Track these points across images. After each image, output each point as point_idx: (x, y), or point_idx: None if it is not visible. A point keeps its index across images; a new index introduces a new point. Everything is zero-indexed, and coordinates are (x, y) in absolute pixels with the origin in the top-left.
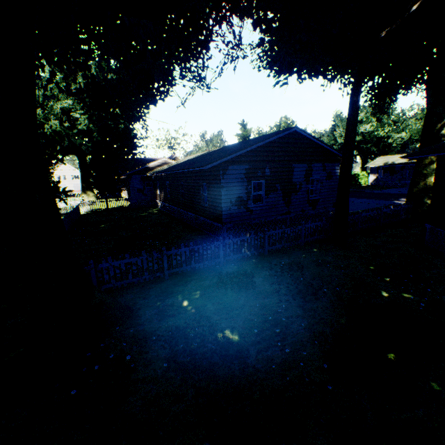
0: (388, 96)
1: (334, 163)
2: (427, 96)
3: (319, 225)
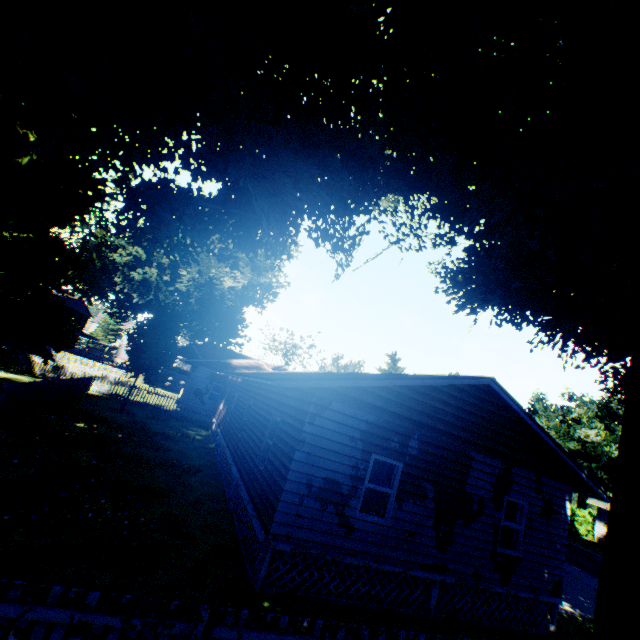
0: None
1: (561, 483)
2: None
3: None
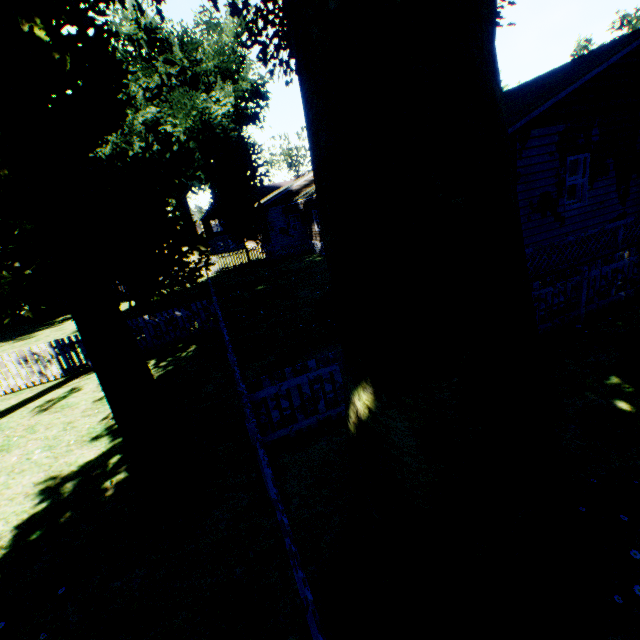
0: None
1: None
2: None
3: None
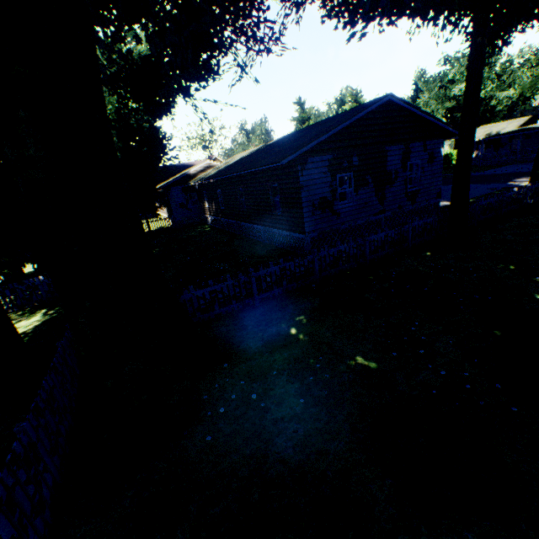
0: (499, 38)
1: (438, 140)
2: None
3: (428, 222)
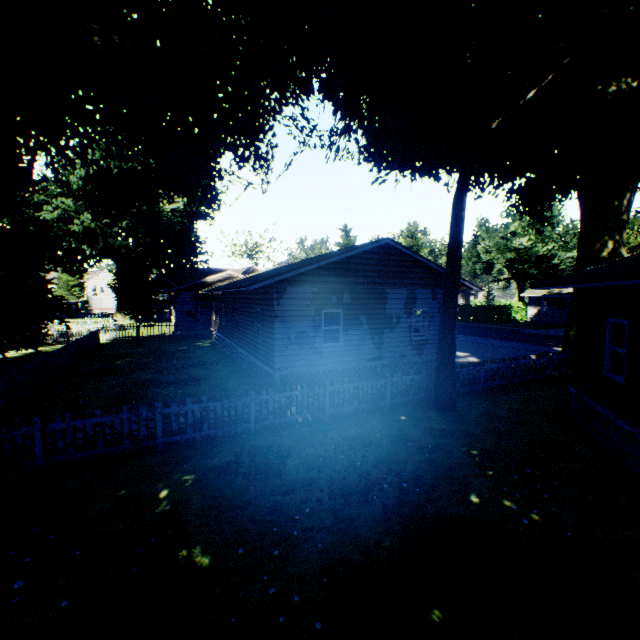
0: (538, 203)
1: None
2: (579, 206)
3: (415, 379)
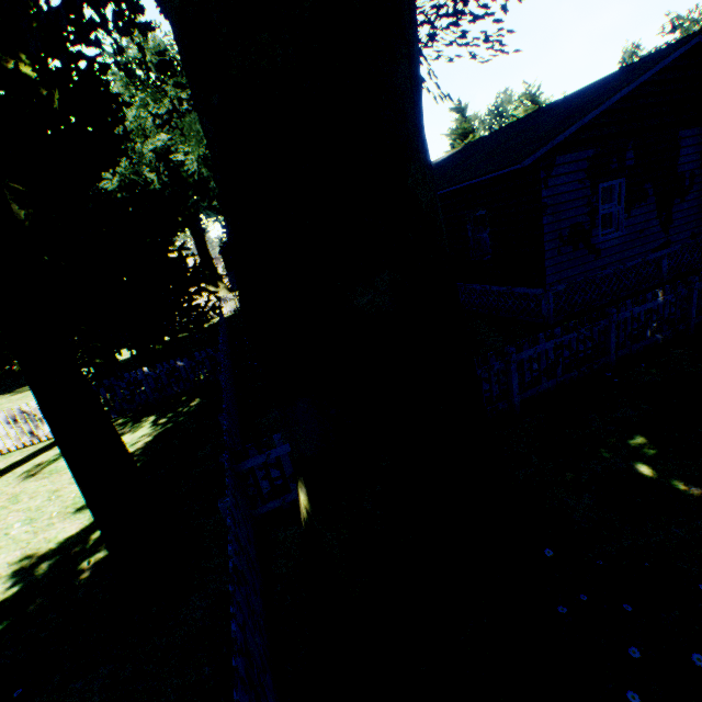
0: None
1: None
2: None
3: None
